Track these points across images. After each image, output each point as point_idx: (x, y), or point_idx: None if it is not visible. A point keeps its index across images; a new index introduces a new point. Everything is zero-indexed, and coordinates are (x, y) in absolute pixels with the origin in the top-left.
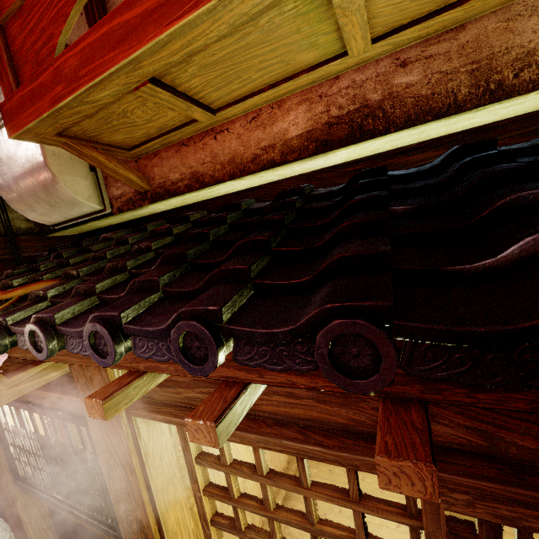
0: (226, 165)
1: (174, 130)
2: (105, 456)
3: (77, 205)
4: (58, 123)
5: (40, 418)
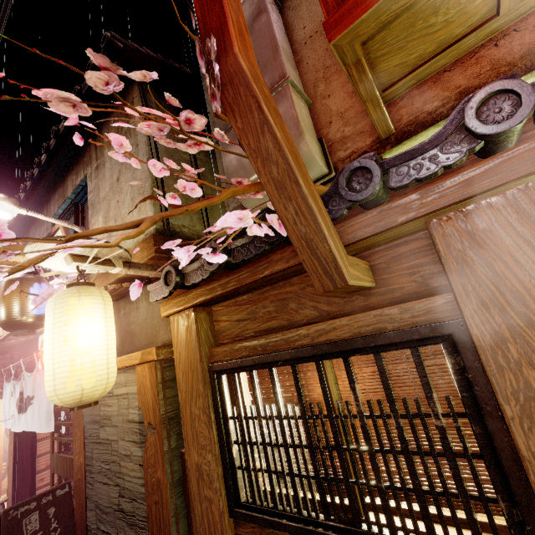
0: (518, 62)
1: (452, 45)
2: (517, 375)
3: (307, 168)
4: (388, 11)
5: (318, 370)
